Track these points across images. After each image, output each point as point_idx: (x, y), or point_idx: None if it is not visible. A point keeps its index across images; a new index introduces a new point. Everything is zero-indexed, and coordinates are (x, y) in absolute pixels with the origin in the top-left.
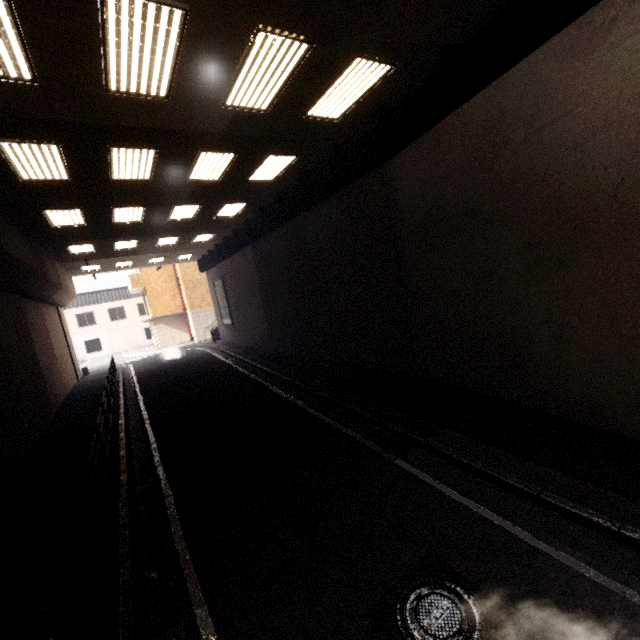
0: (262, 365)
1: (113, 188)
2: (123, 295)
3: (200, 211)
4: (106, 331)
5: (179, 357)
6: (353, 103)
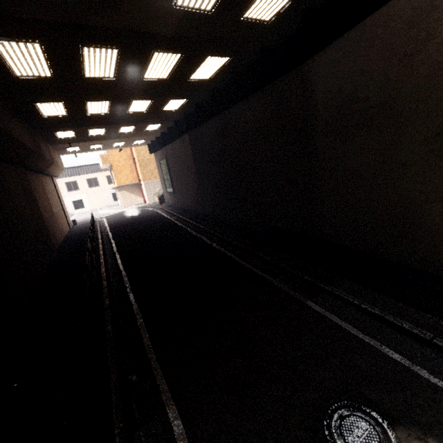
0: (197, 223)
1: (86, 84)
2: (96, 169)
3: (151, 105)
4: (86, 194)
5: (137, 214)
6: (285, 4)
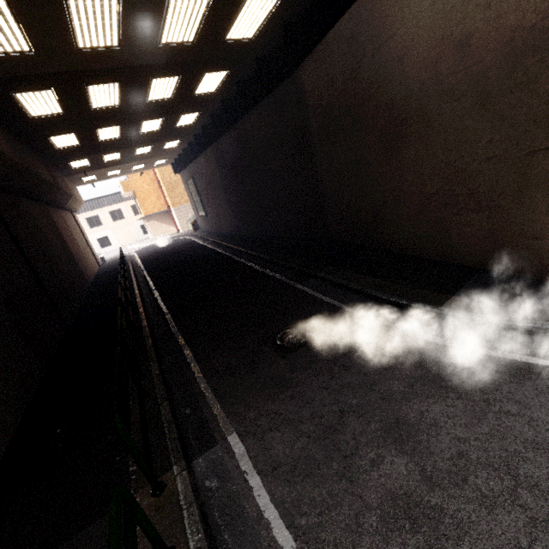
0: (228, 243)
1: (94, 114)
2: (118, 199)
3: (163, 123)
4: (111, 230)
5: (169, 244)
6: (260, 24)
